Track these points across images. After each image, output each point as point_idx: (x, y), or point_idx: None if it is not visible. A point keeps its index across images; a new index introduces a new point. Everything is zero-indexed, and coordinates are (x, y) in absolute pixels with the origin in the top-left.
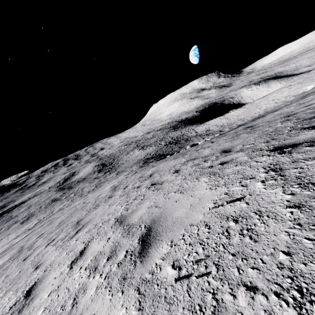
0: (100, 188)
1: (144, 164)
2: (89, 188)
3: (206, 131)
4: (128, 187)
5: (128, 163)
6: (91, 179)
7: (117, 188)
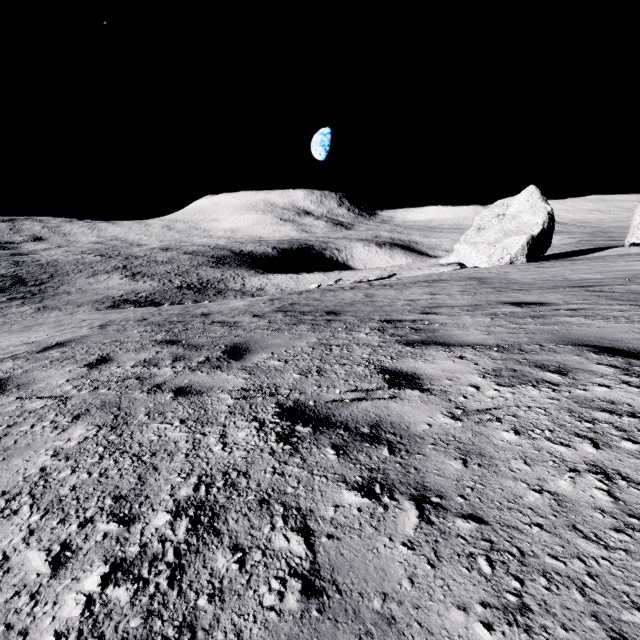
0: None
1: (109, 308)
2: None
3: (259, 289)
4: (1, 330)
5: (80, 296)
6: None
7: None
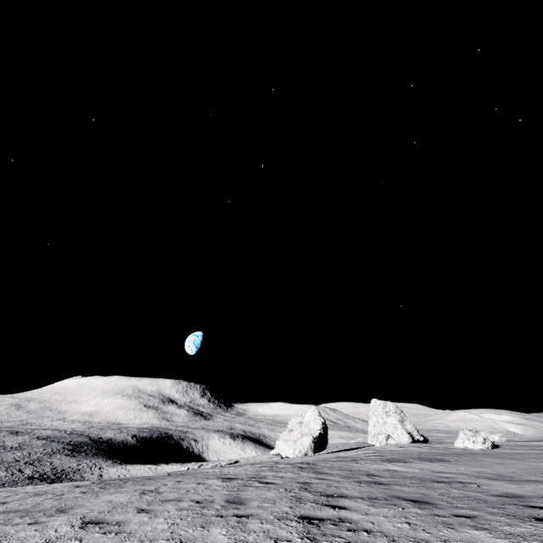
0: None
1: None
2: None
3: None
4: None
5: None
6: None
7: None
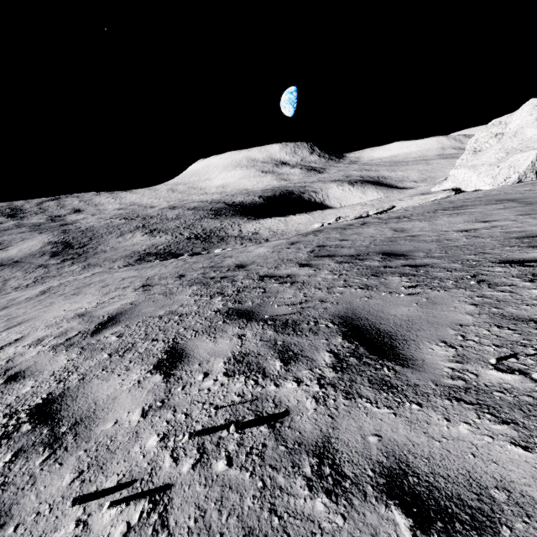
0: (40, 285)
1: (137, 261)
2: (20, 281)
3: (254, 233)
4: (57, 293)
5: (114, 253)
6: (30, 267)
7: (49, 291)
